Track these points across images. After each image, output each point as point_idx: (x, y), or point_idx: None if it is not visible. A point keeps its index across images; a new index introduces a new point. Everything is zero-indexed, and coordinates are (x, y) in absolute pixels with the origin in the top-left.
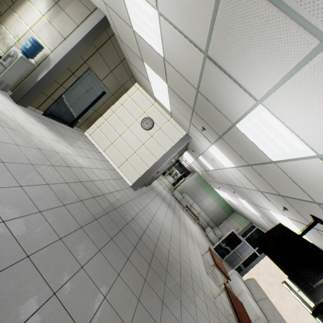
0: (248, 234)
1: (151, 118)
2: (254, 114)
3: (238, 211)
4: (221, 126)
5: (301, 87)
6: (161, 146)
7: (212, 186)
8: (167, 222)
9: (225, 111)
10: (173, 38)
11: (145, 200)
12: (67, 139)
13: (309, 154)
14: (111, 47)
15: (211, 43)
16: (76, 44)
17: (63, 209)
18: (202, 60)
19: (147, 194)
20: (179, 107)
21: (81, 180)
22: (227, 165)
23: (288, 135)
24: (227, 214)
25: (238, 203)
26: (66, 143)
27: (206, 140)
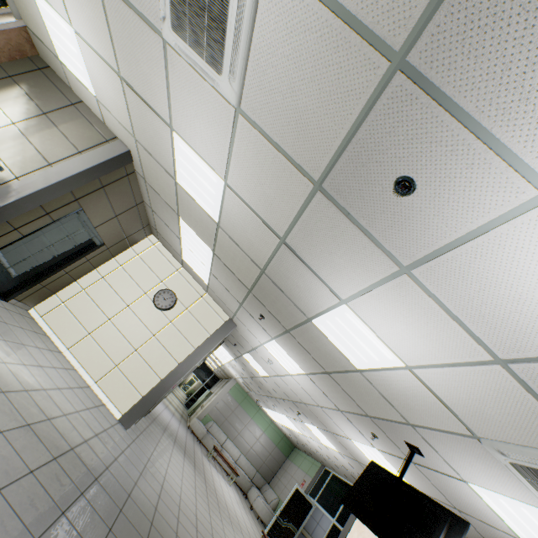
0: (321, 490)
1: (172, 291)
2: (337, 312)
3: (302, 445)
4: (291, 318)
5: (386, 298)
6: (186, 338)
7: (260, 404)
8: (187, 491)
9: (299, 302)
10: (240, 211)
11: (146, 448)
12: None
13: (398, 364)
14: (126, 185)
15: (292, 234)
16: (72, 176)
17: None
18: (276, 244)
19: (148, 432)
20: (227, 282)
21: (28, 421)
22: (292, 370)
23: (376, 341)
24: (285, 455)
25: (305, 431)
26: None
27: (264, 331)
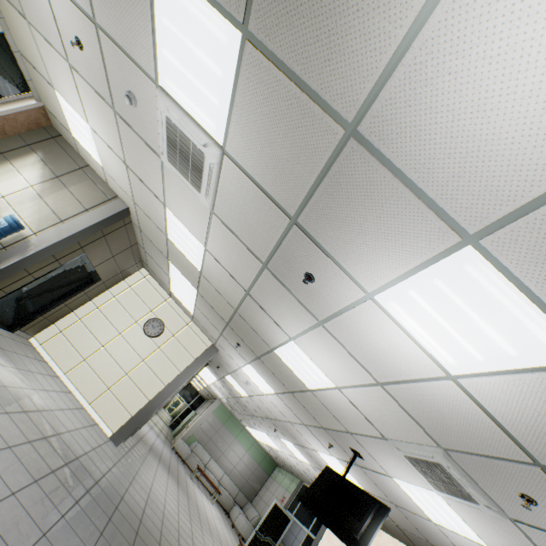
0: (299, 504)
1: (161, 319)
2: (289, 346)
3: (283, 463)
4: (259, 348)
5: (315, 339)
6: (173, 362)
7: (243, 423)
8: (171, 502)
9: (264, 336)
10: (217, 268)
11: (134, 463)
12: (12, 358)
13: (331, 385)
14: (123, 232)
15: (253, 289)
16: (80, 231)
17: (37, 488)
18: (244, 294)
19: (135, 450)
20: (209, 315)
21: (45, 434)
22: (266, 390)
23: (316, 368)
24: (267, 473)
25: (283, 447)
26: (12, 365)
27: (241, 357)
